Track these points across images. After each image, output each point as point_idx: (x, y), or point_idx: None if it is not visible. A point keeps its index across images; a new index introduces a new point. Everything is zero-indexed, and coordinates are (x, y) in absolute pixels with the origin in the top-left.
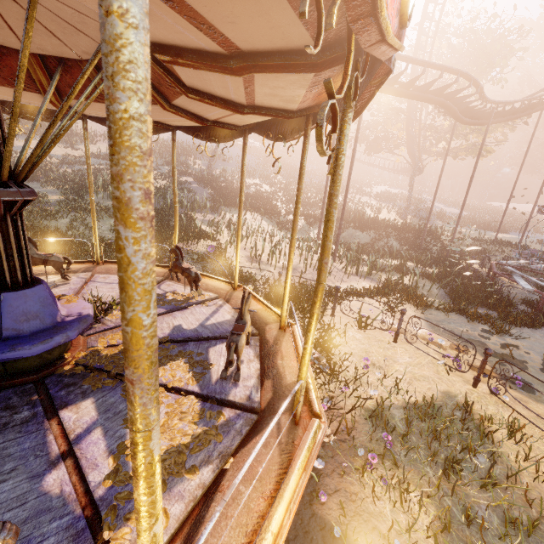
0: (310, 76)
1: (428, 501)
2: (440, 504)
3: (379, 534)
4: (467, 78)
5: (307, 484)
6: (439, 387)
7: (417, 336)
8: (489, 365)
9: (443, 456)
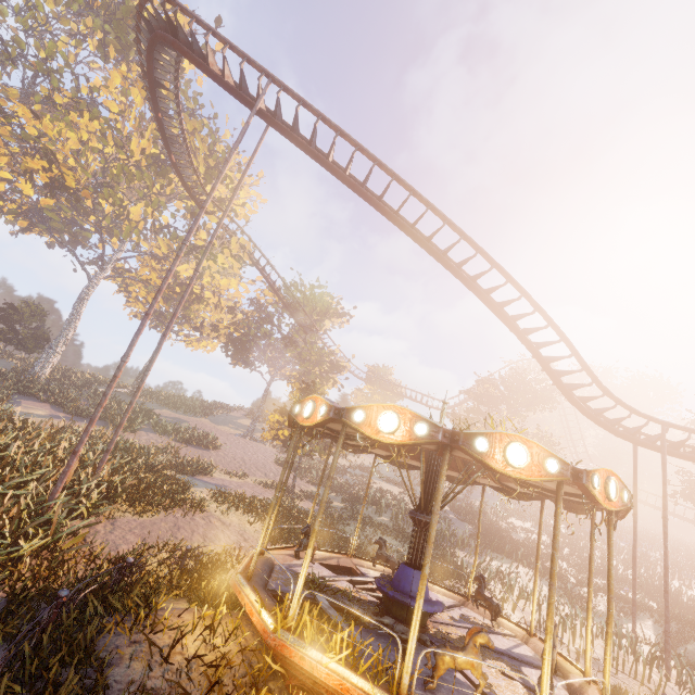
0: None
1: None
2: None
3: None
4: None
5: None
6: None
7: None
8: None
9: None
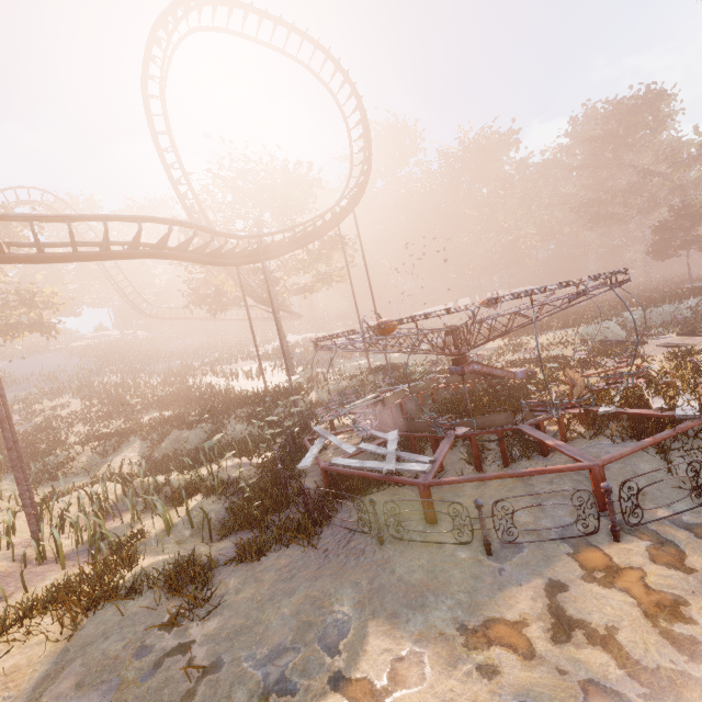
0: None
1: None
2: None
3: None
4: (163, 222)
5: None
6: None
7: None
8: None
9: None
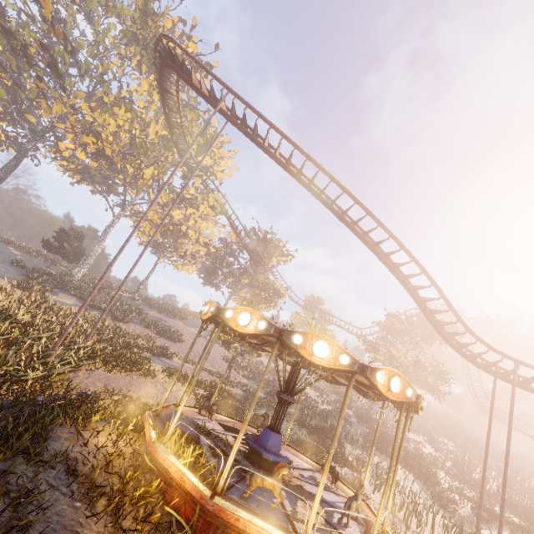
0: None
1: None
2: None
3: None
4: None
5: None
6: None
7: None
8: None
9: None
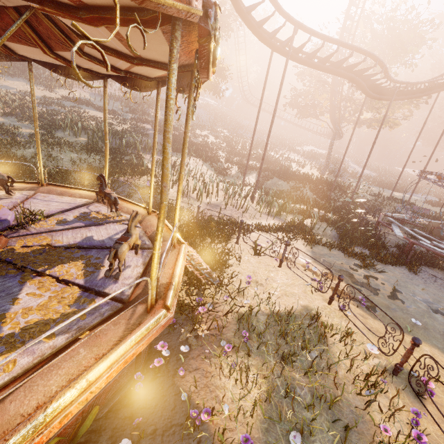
0: (160, 33)
1: (263, 381)
2: (272, 384)
3: (215, 400)
4: (374, 59)
5: (175, 363)
6: (302, 302)
7: (300, 264)
8: (340, 288)
9: (286, 351)
